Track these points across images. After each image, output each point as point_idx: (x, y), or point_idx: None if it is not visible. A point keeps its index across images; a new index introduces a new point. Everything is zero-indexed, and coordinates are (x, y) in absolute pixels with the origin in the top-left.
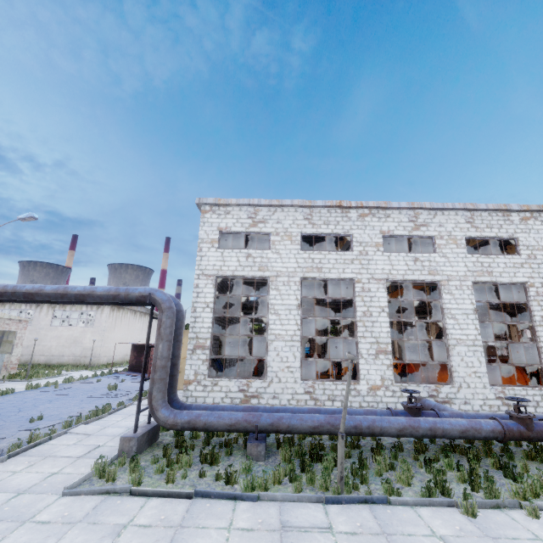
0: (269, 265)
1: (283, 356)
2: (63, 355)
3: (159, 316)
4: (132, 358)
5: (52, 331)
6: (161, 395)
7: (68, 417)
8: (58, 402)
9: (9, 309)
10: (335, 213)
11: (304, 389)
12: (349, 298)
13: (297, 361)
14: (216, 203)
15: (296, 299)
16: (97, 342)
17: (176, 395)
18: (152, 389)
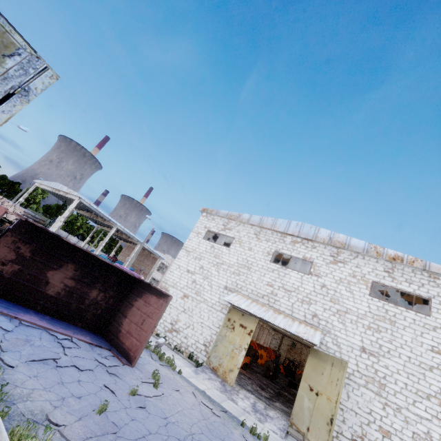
0: None
1: None
2: None
3: None
4: (6, 256)
5: None
6: None
7: None
8: None
9: None
10: None
11: None
12: None
13: None
14: None
15: None
16: None
17: None
18: None
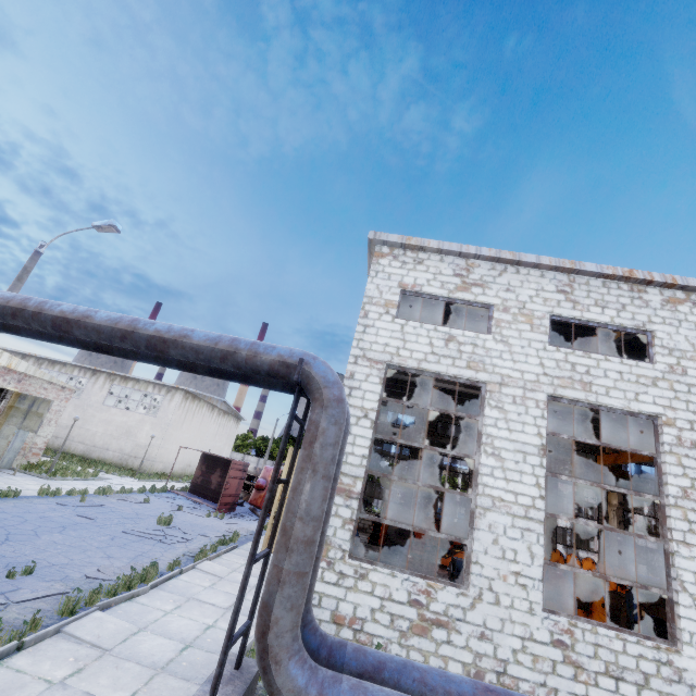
0: (487, 362)
1: (507, 548)
2: (107, 449)
3: (315, 414)
4: (198, 473)
5: (102, 411)
6: (292, 620)
7: (74, 590)
8: (74, 533)
9: (59, 372)
10: (617, 289)
11: (549, 632)
12: (648, 453)
13: (536, 566)
14: (403, 242)
15: (538, 435)
16: (156, 439)
17: (310, 610)
18: (273, 595)
